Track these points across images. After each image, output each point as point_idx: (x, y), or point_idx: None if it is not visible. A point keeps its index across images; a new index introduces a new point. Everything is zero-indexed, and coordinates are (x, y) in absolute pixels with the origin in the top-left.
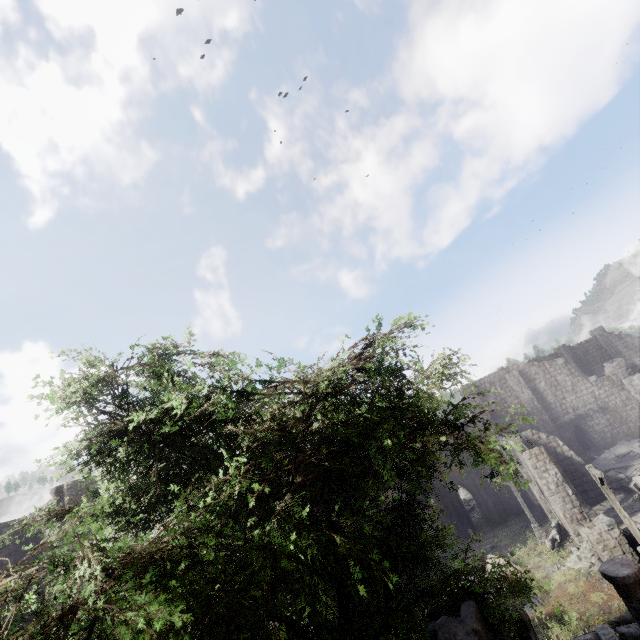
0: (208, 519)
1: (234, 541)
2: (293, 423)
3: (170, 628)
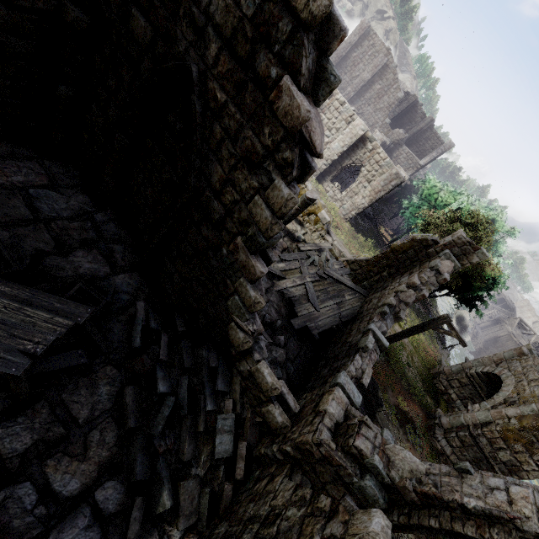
0: None
1: None
2: None
3: None
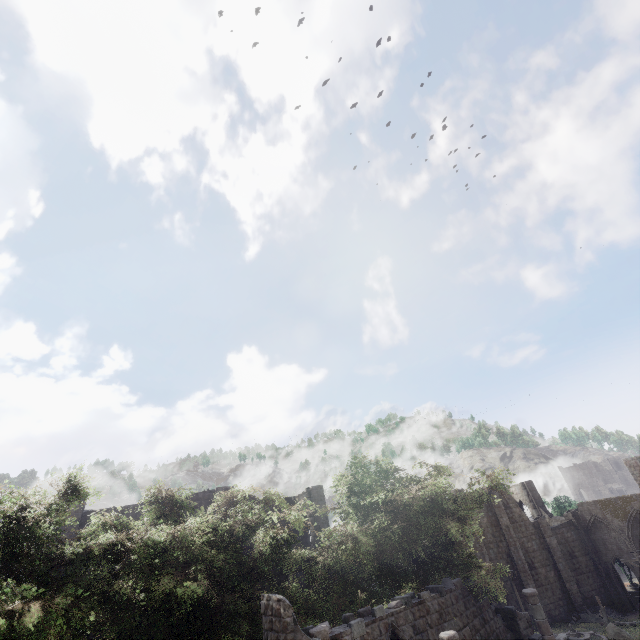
0: (376, 526)
1: (382, 533)
2: (398, 506)
3: (367, 553)
